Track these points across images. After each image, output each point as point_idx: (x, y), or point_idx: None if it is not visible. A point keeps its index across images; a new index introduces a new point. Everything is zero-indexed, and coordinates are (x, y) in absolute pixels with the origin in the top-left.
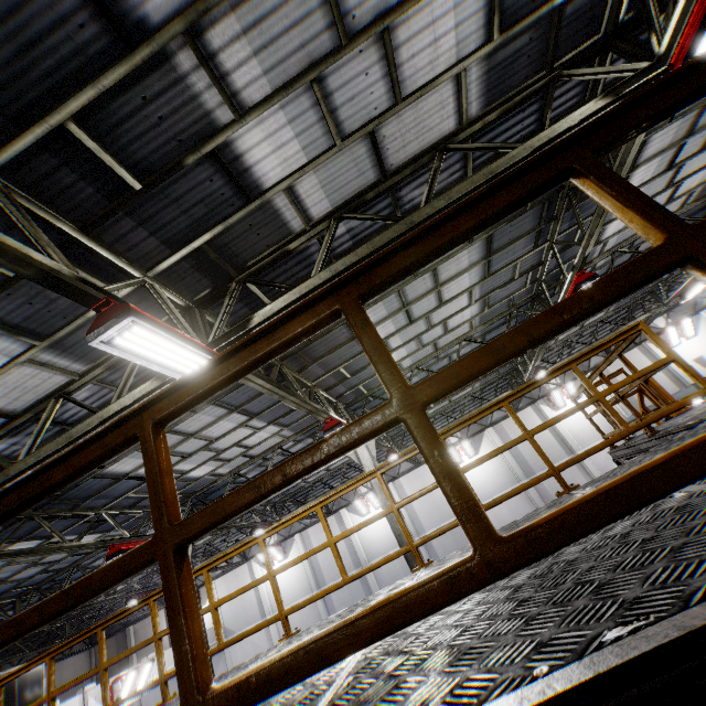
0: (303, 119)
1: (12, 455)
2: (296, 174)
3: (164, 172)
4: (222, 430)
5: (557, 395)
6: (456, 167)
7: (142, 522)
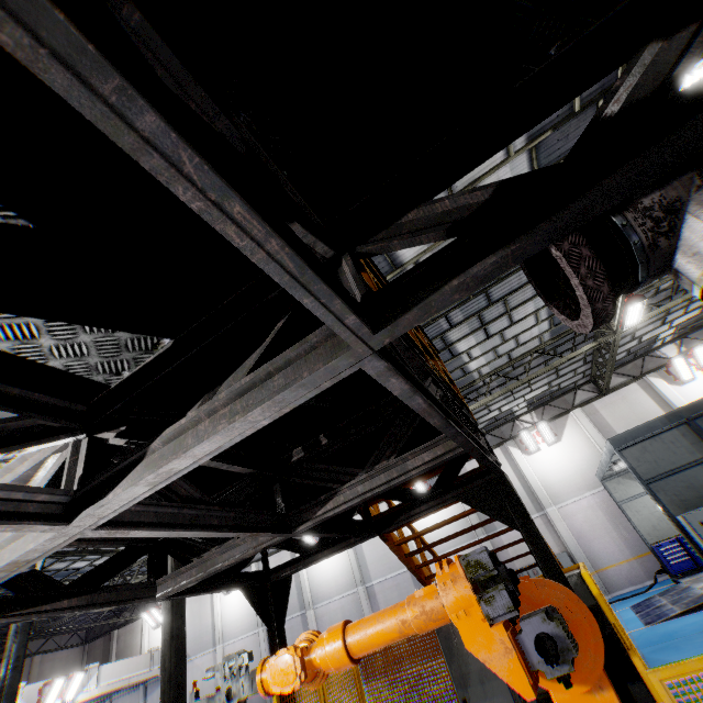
0: None
1: None
2: None
3: None
4: None
5: (527, 436)
6: None
7: None
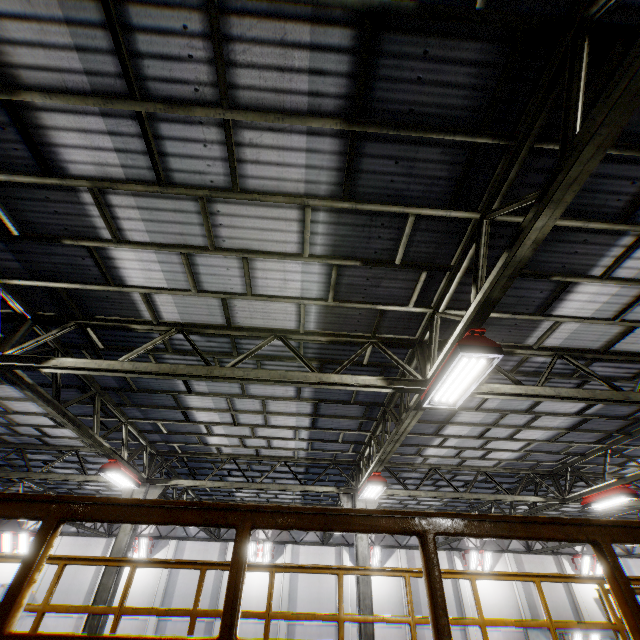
0: (618, 298)
1: (175, 344)
2: (577, 319)
3: (537, 274)
4: (282, 422)
5: (474, 556)
6: (632, 370)
7: (136, 451)
